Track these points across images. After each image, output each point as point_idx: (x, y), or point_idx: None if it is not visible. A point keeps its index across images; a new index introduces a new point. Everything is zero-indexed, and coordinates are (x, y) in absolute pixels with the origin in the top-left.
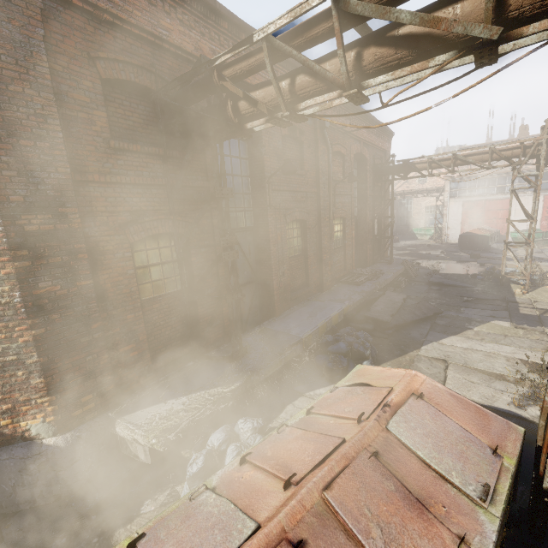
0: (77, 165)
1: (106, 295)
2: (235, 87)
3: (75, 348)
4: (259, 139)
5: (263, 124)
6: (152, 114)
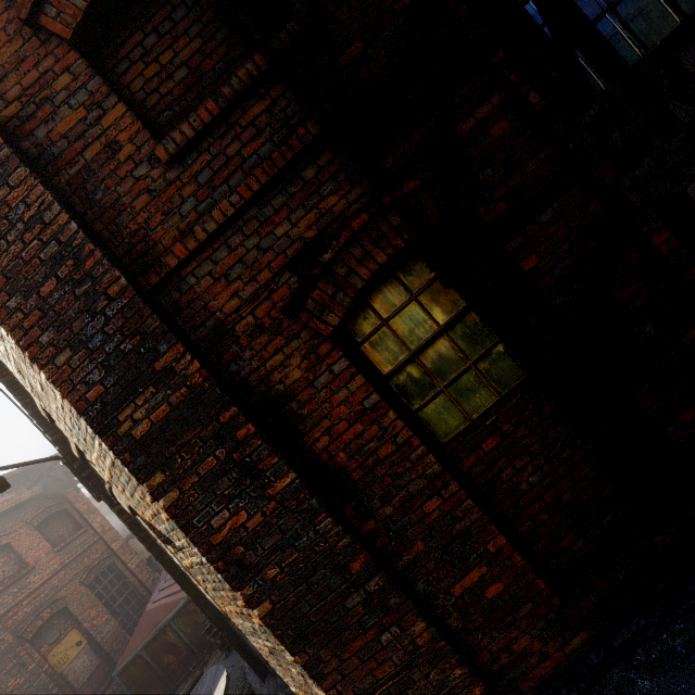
0: (144, 256)
1: (349, 481)
2: None
3: (346, 624)
4: None
5: None
6: None
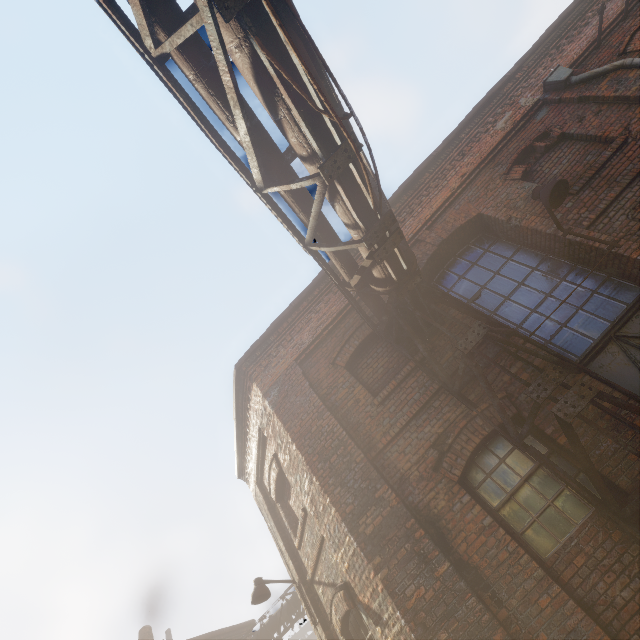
0: (369, 443)
1: (483, 576)
2: (353, 279)
3: None
4: (498, 224)
5: (389, 264)
6: (389, 344)
